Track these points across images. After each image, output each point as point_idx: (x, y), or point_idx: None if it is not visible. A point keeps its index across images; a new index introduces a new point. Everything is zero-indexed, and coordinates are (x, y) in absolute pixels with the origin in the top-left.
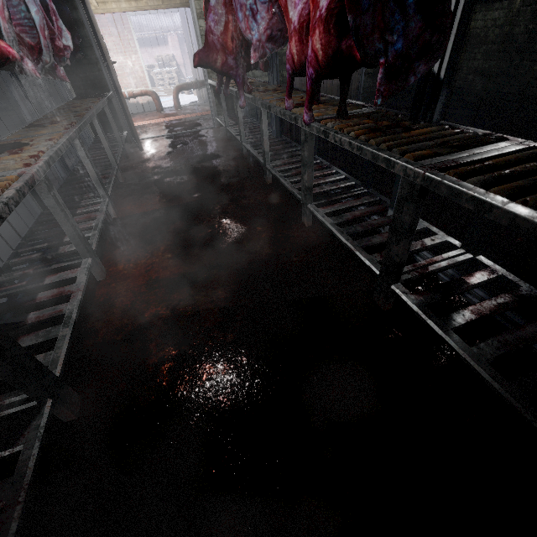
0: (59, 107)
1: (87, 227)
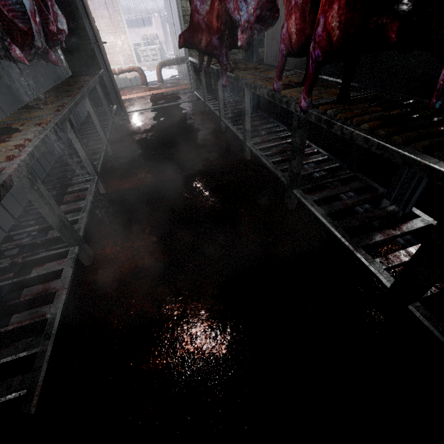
0: (55, 86)
1: (76, 208)
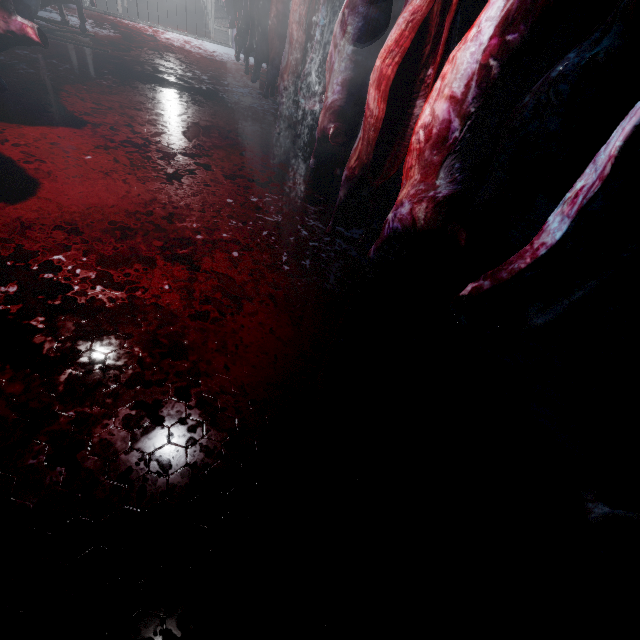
0: None
1: None
